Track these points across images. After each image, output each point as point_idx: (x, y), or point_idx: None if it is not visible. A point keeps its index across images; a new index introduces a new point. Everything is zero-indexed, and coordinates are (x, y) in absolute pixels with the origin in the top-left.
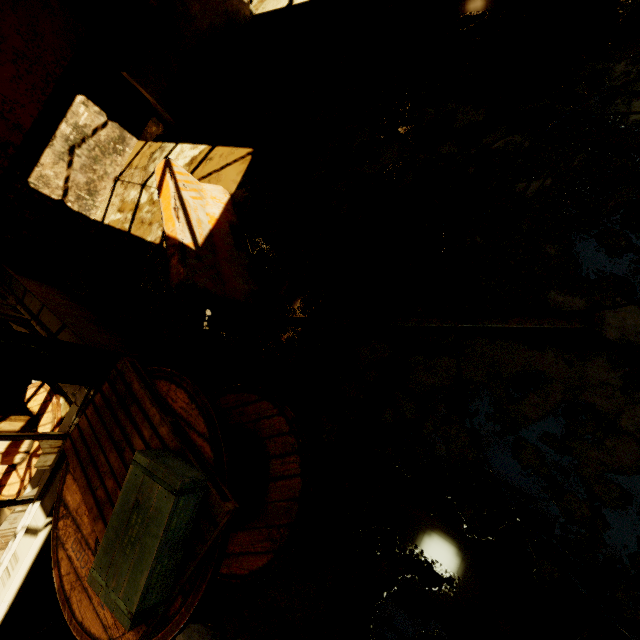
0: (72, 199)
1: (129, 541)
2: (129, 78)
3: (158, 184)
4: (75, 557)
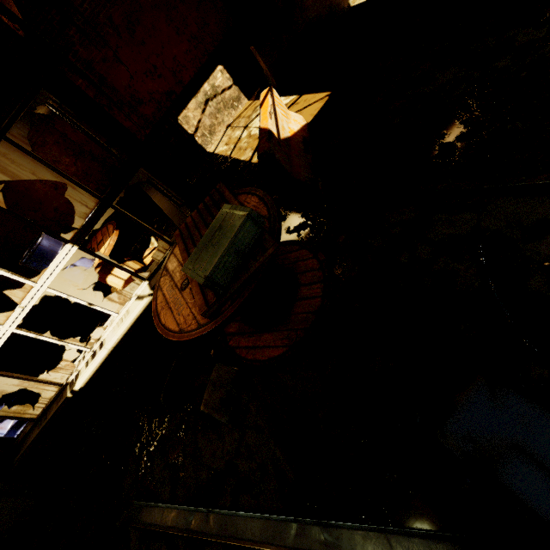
0: (199, 135)
1: (211, 245)
2: (254, 51)
3: (261, 102)
4: (167, 293)
